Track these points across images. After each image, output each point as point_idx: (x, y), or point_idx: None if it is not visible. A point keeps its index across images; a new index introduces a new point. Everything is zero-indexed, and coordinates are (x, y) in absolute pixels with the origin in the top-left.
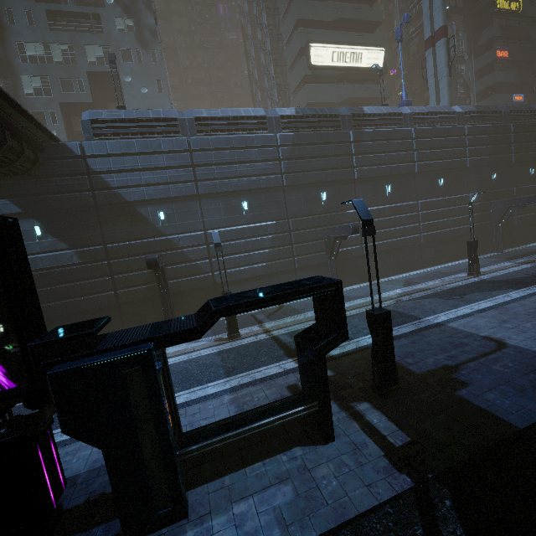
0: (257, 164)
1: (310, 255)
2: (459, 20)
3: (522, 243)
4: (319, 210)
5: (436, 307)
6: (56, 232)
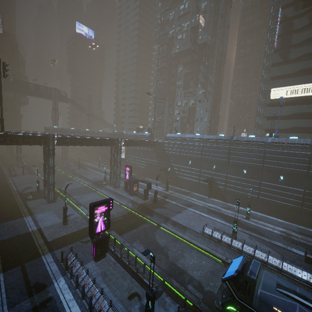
0: (195, 152)
1: (204, 182)
2: None
3: None
4: (212, 170)
5: (199, 209)
6: (156, 157)
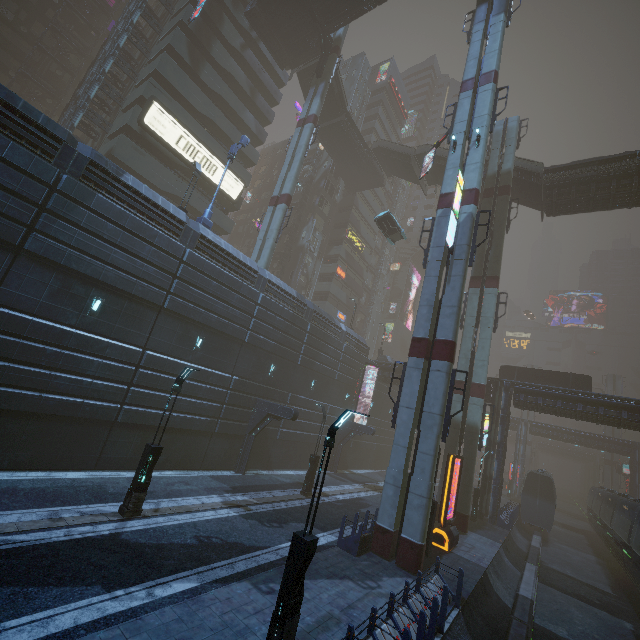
0: None
1: None
2: (321, 223)
3: (277, 466)
4: None
5: None
6: None
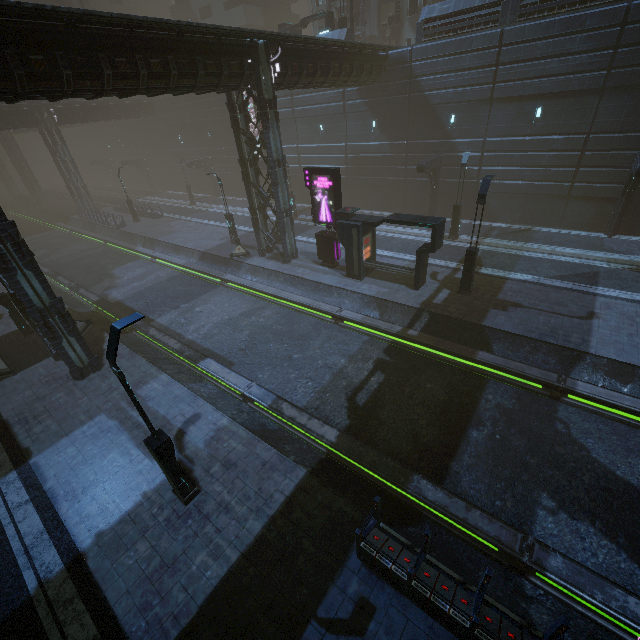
0: (576, 57)
1: (597, 184)
2: None
3: None
4: None
5: (639, 288)
6: (383, 127)
